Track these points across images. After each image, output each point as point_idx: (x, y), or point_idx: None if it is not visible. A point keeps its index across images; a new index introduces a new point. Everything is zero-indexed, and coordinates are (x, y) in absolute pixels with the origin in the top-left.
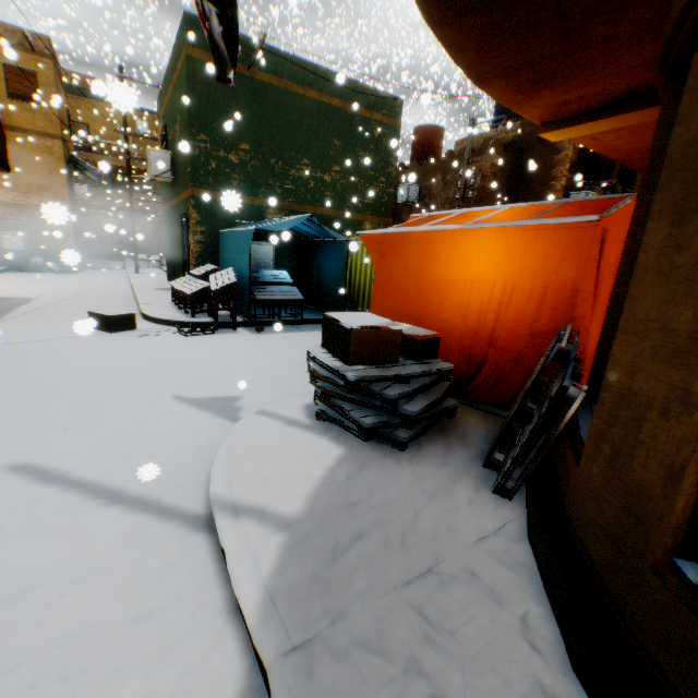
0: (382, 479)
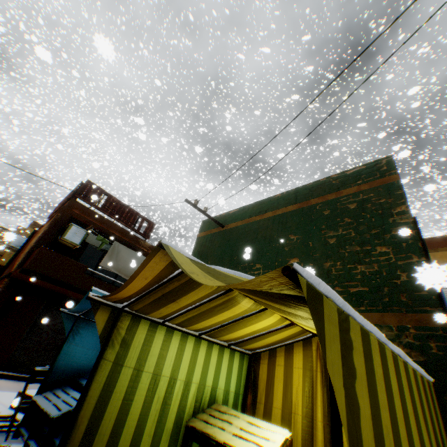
0: None
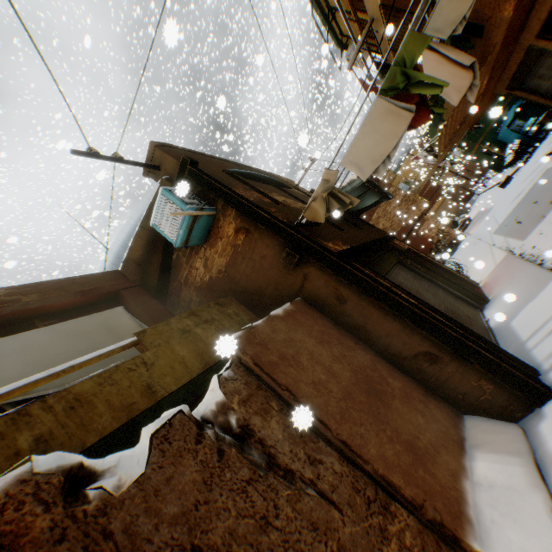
0: None
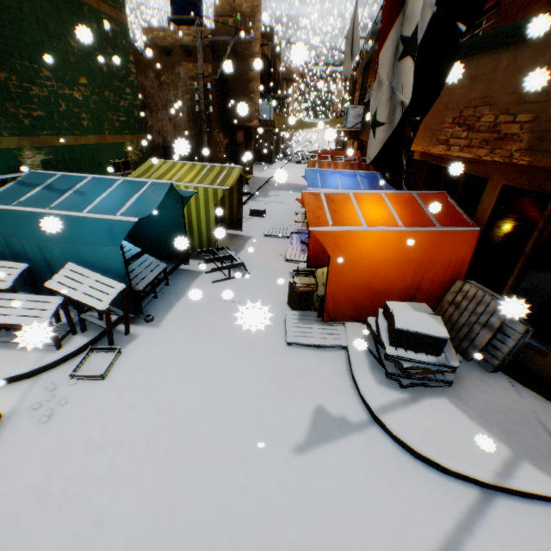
0: (476, 400)
